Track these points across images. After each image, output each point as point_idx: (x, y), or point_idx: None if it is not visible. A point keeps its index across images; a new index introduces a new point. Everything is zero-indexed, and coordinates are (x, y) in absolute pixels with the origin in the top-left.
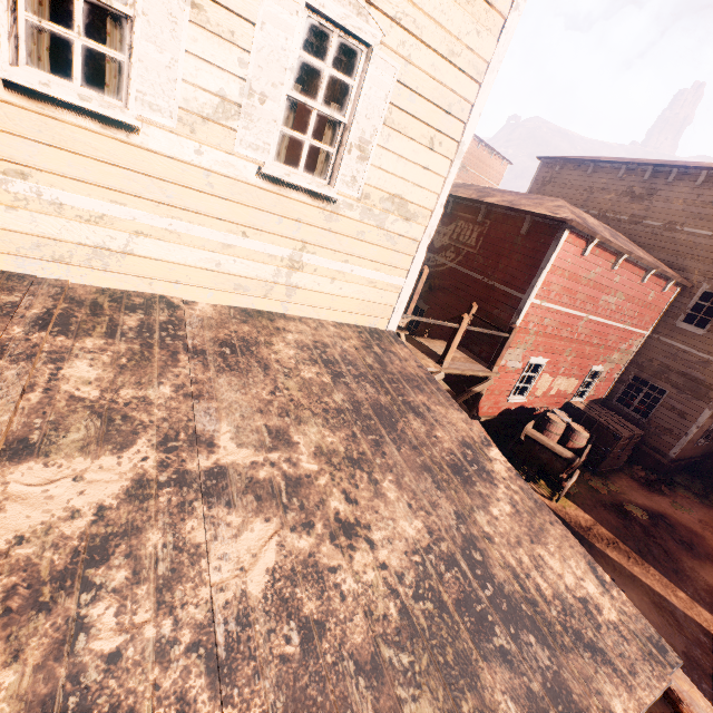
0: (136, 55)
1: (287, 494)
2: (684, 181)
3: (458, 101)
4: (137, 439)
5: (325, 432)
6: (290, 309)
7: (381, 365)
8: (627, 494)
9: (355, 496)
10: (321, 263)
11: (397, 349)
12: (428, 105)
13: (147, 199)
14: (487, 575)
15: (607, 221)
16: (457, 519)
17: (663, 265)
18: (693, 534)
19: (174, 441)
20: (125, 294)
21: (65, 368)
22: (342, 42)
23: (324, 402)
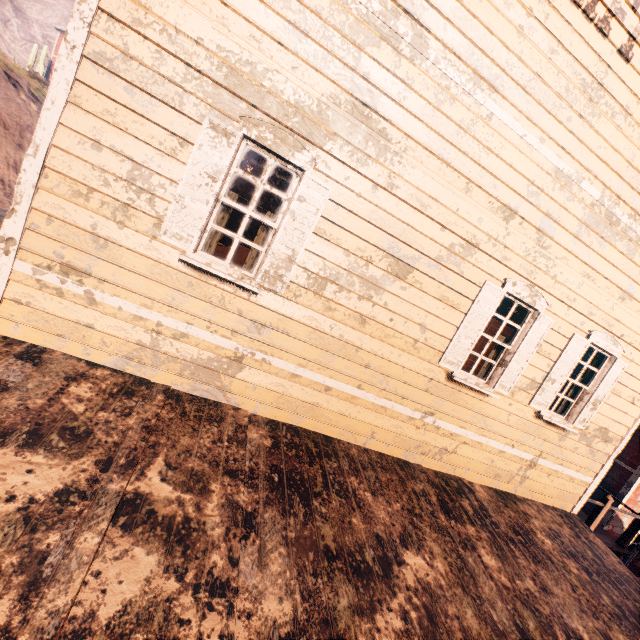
0: (508, 367)
1: None
2: None
3: None
4: (555, 632)
5: None
6: (517, 491)
7: (599, 560)
8: None
9: None
10: (546, 464)
11: (591, 537)
12: (635, 380)
13: (475, 426)
14: None
15: None
16: None
17: None
18: None
19: (571, 637)
20: (445, 477)
21: (480, 555)
22: (592, 348)
23: (603, 604)
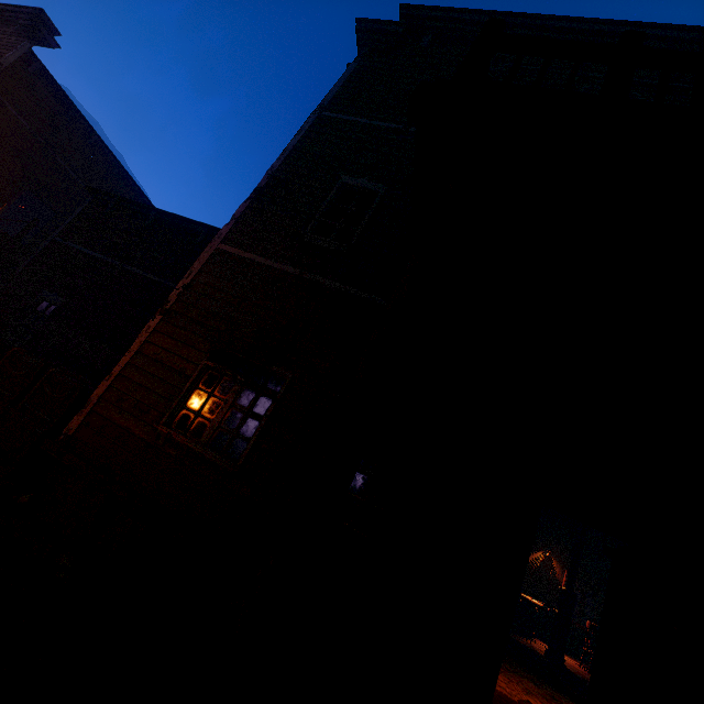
0: None
1: None
2: None
3: None
4: None
5: None
6: None
7: None
8: None
9: None
10: None
11: None
12: None
13: None
14: None
15: None
16: None
17: None
18: None
19: None
20: None
21: None
22: None
23: None
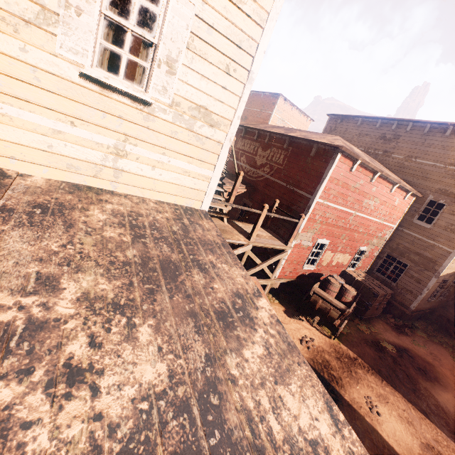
0: None
1: (20, 337)
2: (416, 130)
3: (247, 39)
4: None
5: (101, 280)
6: (118, 187)
7: (184, 232)
8: (383, 334)
9: (103, 340)
10: (142, 153)
11: (204, 222)
12: (223, 39)
13: None
14: (218, 420)
15: (370, 154)
16: (206, 362)
17: (404, 182)
18: (426, 363)
19: None
20: None
21: None
22: None
23: (114, 256)
